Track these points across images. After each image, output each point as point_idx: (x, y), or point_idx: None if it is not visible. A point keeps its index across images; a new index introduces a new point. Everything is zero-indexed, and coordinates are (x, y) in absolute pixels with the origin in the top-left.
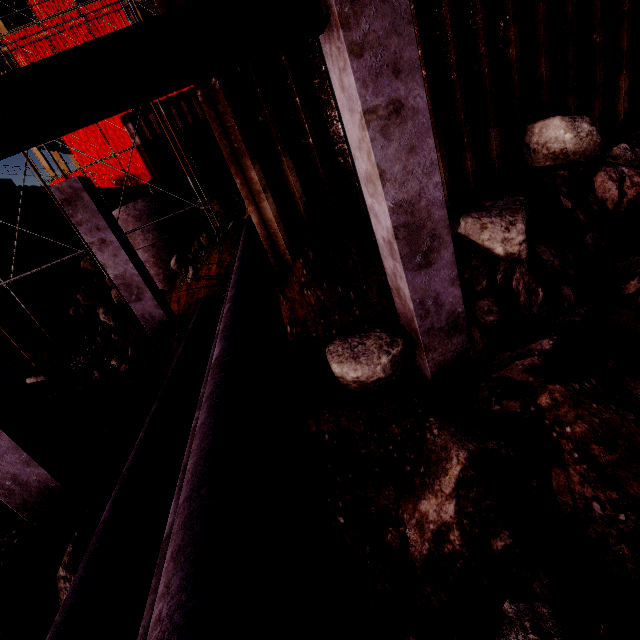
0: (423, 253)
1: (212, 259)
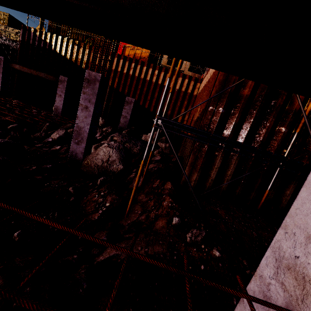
0: None
1: None
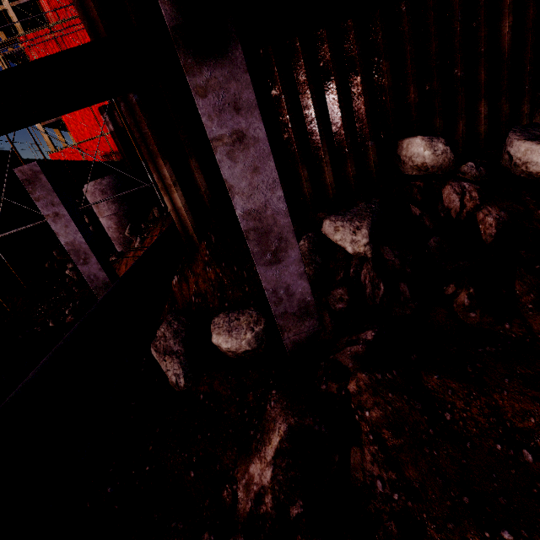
0: (272, 252)
1: (156, 230)
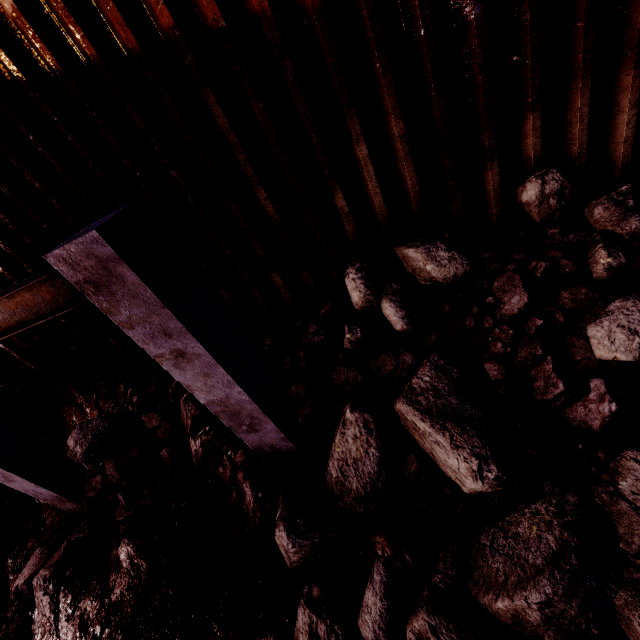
0: (3, 477)
1: None
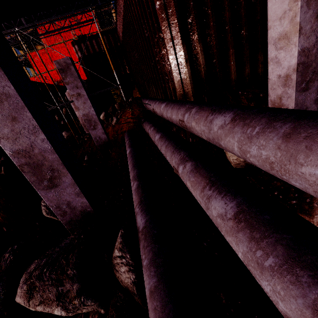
0: (306, 82)
1: (127, 113)
